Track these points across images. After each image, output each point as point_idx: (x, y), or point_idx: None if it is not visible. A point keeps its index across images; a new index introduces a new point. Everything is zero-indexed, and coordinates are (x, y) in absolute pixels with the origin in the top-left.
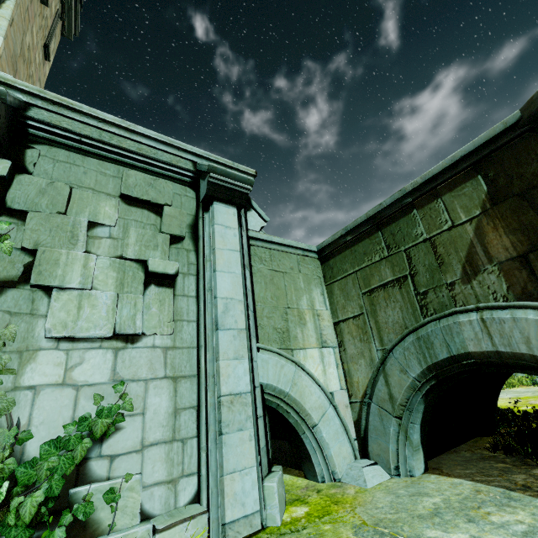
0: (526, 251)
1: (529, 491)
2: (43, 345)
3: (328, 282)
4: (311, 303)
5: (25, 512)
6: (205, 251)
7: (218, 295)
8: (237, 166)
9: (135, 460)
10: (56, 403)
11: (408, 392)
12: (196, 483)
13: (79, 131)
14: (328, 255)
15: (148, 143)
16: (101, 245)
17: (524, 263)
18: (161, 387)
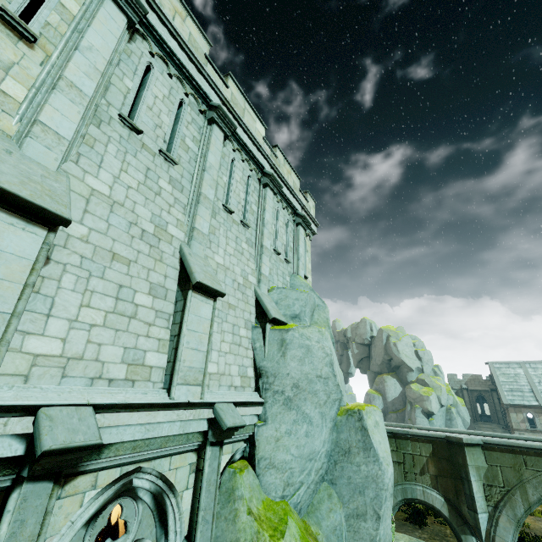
0: (437, 475)
1: (421, 538)
2: None
3: None
4: None
5: None
6: None
7: None
8: None
9: None
10: None
11: (395, 504)
12: None
13: None
14: None
15: None
16: None
17: (436, 478)
18: None
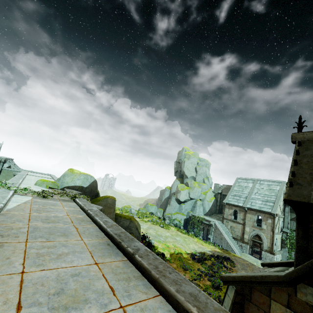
0: None
1: None
2: None
3: None
4: None
5: None
6: None
7: None
8: (1, 157)
9: None
10: None
11: None
12: None
13: None
14: None
15: None
16: None
17: None
18: None
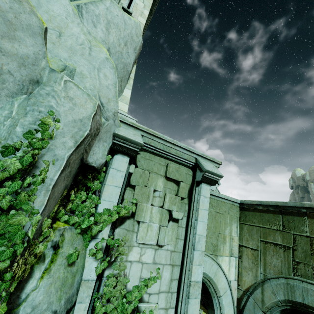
0: None
1: None
2: (135, 244)
3: (241, 222)
4: (230, 232)
5: (128, 310)
6: (194, 208)
7: (197, 233)
8: (214, 160)
9: (156, 297)
10: (136, 268)
11: (273, 304)
12: (173, 312)
13: (156, 146)
14: (245, 208)
15: (180, 150)
16: (156, 200)
17: None
18: (168, 268)
